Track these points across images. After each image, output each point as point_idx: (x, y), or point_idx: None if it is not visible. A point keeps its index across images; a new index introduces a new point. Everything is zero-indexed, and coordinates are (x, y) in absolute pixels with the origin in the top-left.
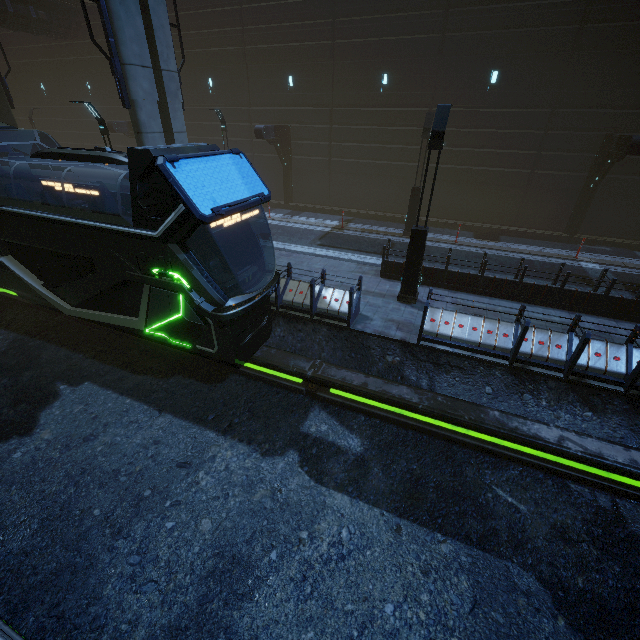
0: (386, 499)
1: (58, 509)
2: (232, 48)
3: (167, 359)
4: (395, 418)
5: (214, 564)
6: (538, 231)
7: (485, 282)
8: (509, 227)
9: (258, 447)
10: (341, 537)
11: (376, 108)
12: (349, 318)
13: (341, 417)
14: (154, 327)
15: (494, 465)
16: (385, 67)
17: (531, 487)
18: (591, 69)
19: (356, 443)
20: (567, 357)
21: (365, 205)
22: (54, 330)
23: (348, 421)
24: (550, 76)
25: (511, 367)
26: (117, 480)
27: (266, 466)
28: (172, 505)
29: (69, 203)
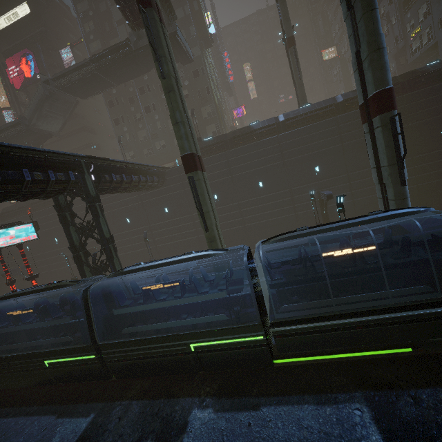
0: None
1: None
2: (276, 163)
3: None
4: None
5: None
6: None
7: None
8: None
9: None
10: None
11: None
12: None
13: None
14: None
15: None
16: None
17: None
18: None
19: None
20: None
21: None
22: None
23: None
24: None
25: None
26: None
27: None
28: None
29: None
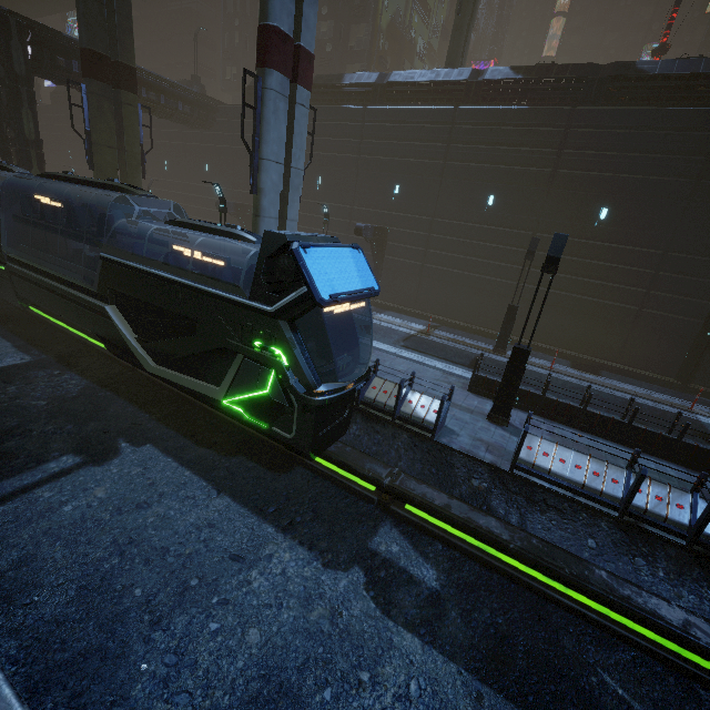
0: (465, 654)
1: (99, 579)
2: (347, 155)
3: (233, 436)
4: (479, 554)
5: (258, 688)
6: (644, 372)
7: (587, 417)
8: (611, 362)
9: (320, 555)
10: (409, 690)
11: (478, 225)
12: (435, 428)
13: (415, 540)
14: (233, 399)
15: (599, 641)
16: (492, 190)
17: (647, 681)
18: (708, 220)
19: (431, 575)
20: (691, 521)
21: (453, 314)
22: (125, 384)
23: (423, 546)
24: (663, 221)
25: (621, 520)
26: (164, 559)
27: (327, 580)
28: (219, 603)
29: (186, 267)
